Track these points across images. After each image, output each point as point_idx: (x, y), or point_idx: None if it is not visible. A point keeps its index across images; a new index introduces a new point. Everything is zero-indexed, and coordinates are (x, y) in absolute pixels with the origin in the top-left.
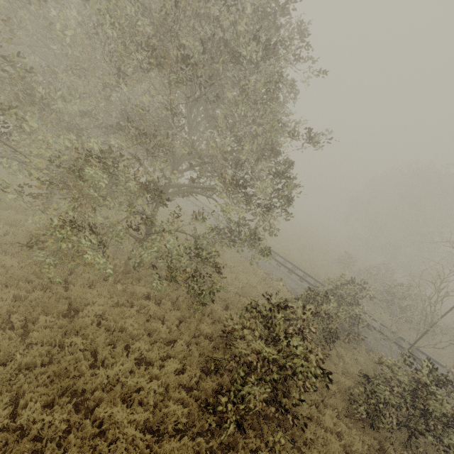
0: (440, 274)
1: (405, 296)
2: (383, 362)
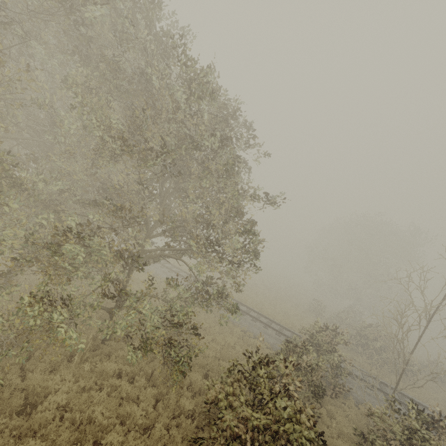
0: (397, 309)
1: (377, 338)
2: (372, 412)
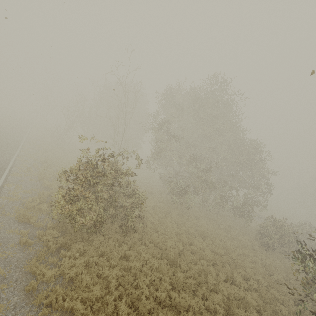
0: None
1: None
2: None
